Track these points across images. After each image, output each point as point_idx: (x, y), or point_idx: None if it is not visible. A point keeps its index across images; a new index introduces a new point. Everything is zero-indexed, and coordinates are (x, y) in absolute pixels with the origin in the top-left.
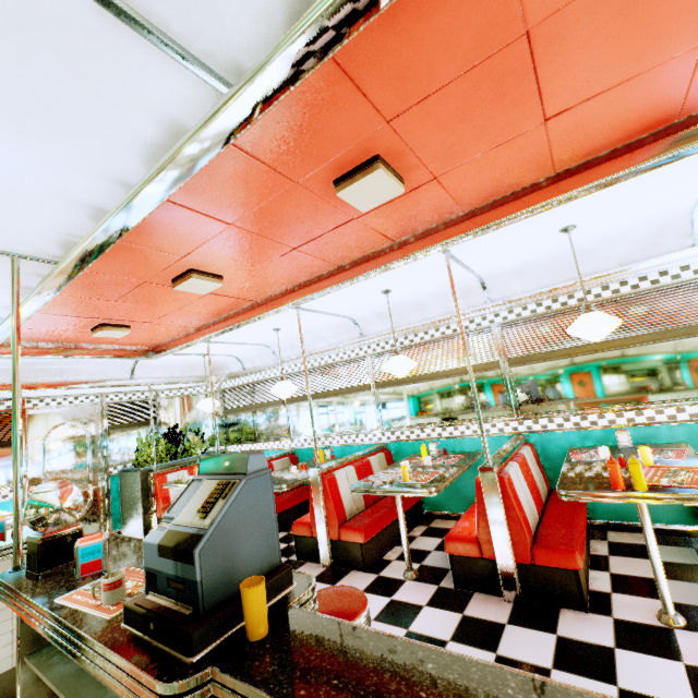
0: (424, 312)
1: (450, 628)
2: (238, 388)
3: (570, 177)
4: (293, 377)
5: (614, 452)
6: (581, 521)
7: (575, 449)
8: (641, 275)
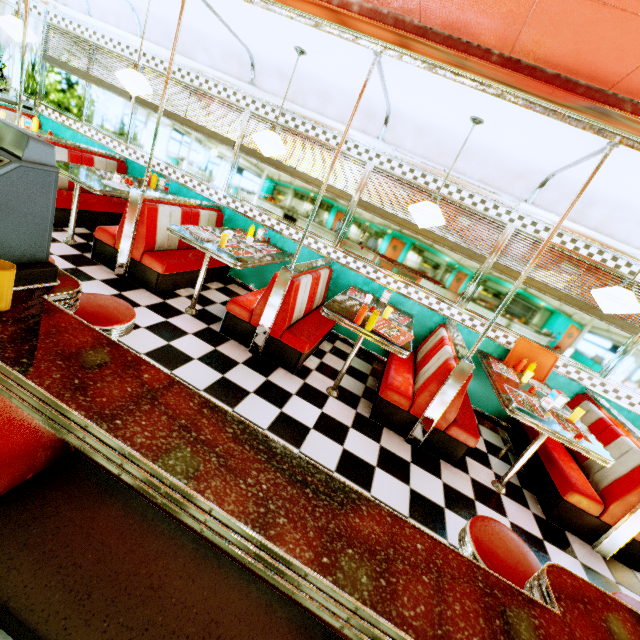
0: (325, 105)
1: (201, 353)
2: (72, 37)
3: (515, 71)
4: (154, 76)
5: (375, 301)
6: (326, 330)
7: (355, 288)
8: (485, 199)
